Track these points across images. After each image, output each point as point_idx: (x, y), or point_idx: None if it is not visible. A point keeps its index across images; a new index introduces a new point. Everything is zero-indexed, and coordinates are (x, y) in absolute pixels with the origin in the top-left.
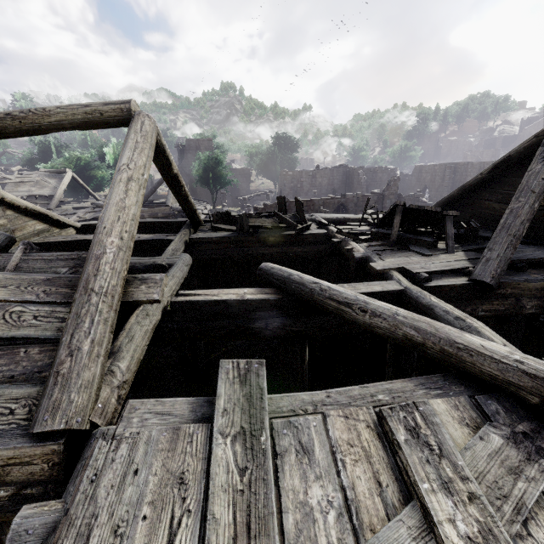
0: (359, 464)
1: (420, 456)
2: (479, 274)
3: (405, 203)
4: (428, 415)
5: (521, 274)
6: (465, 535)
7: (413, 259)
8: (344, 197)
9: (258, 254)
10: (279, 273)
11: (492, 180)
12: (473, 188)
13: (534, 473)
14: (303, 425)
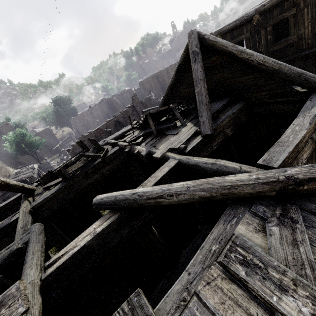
0: (236, 314)
1: (259, 279)
2: (204, 131)
3: (149, 112)
4: (243, 244)
5: (218, 119)
6: (310, 314)
7: (171, 140)
8: (115, 117)
9: (87, 185)
10: (108, 200)
11: (179, 79)
12: (173, 86)
13: (300, 236)
14: (191, 315)
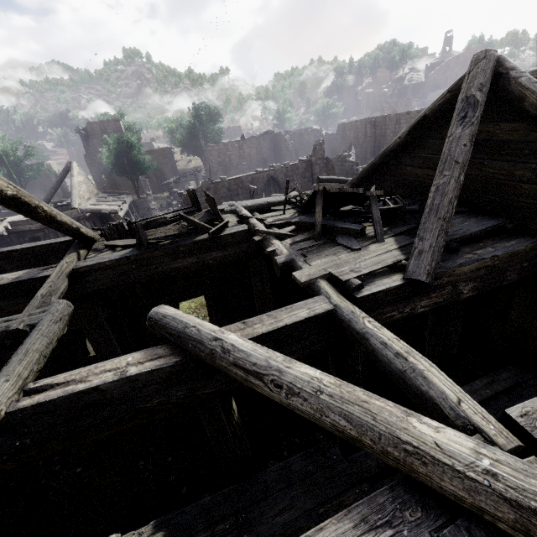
0: None
1: None
2: (414, 272)
3: (324, 187)
4: None
5: (454, 256)
6: None
7: (341, 258)
8: (272, 169)
9: (170, 270)
10: (171, 324)
11: (411, 143)
12: (394, 153)
13: None
14: None
